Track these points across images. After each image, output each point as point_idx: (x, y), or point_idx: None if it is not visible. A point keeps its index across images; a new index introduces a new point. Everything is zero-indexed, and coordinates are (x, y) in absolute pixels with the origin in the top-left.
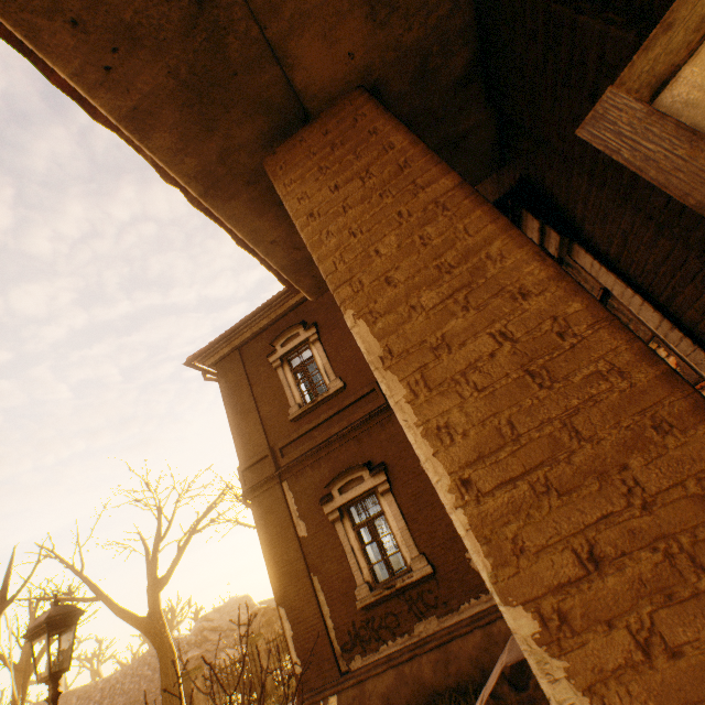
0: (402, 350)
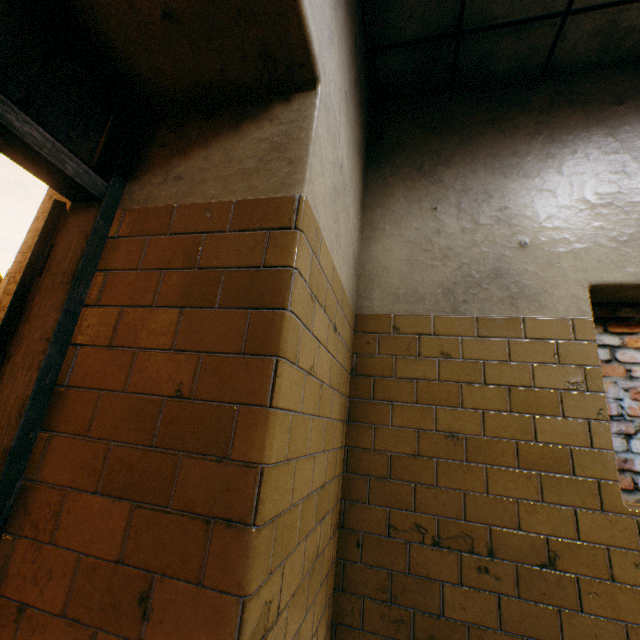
0: (5, 306)
